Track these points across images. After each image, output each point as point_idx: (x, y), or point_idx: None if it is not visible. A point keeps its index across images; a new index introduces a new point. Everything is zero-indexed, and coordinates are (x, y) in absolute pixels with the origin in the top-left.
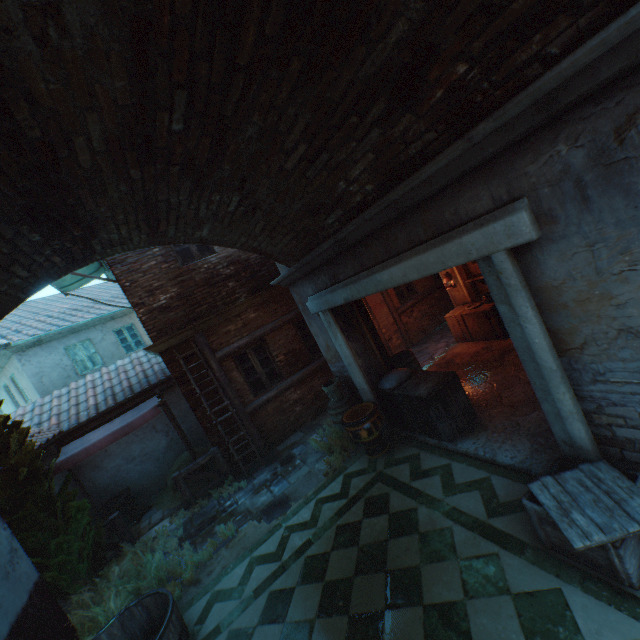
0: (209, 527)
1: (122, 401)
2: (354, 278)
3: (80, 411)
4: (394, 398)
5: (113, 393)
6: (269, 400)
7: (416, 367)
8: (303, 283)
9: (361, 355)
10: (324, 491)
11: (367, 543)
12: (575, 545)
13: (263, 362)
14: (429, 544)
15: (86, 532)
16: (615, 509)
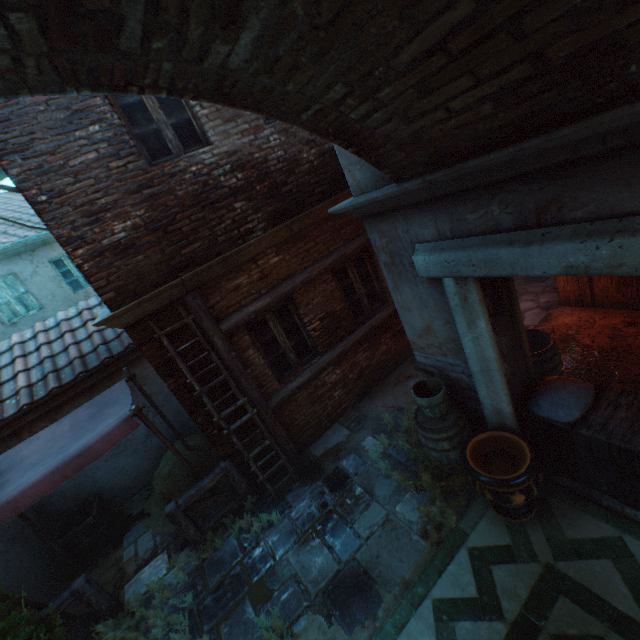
0: (236, 602)
1: (71, 382)
2: None
3: (5, 398)
4: (570, 437)
5: (55, 368)
6: (300, 387)
7: (559, 362)
8: (413, 215)
9: (506, 356)
10: (441, 583)
11: None
12: None
13: (290, 332)
14: None
15: None
16: None
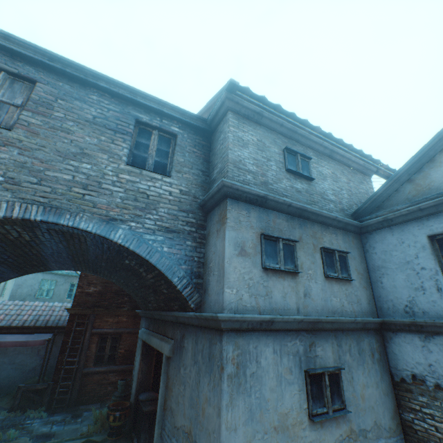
0: (8, 428)
1: (38, 326)
2: (151, 332)
3: (17, 319)
4: (139, 406)
5: (38, 319)
6: (99, 372)
7: None
8: (144, 319)
9: (143, 372)
10: (71, 441)
11: None
12: None
13: (112, 347)
14: None
15: None
16: None
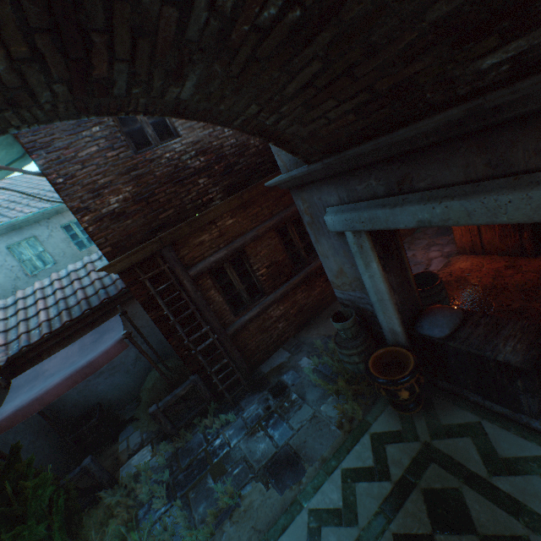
0: (200, 477)
1: (79, 317)
2: (459, 189)
3: (31, 329)
4: (443, 349)
5: (67, 307)
6: (251, 320)
7: (445, 296)
8: (322, 187)
9: (396, 289)
10: (349, 458)
11: None
12: None
13: (243, 277)
14: None
15: (53, 499)
16: None
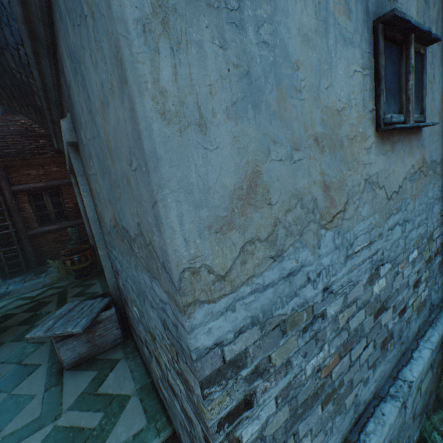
0: None
1: None
2: None
3: None
4: None
5: None
6: (50, 231)
7: None
8: None
9: None
10: (28, 294)
11: (3, 326)
12: (27, 335)
13: (55, 204)
14: (27, 332)
15: None
16: (71, 321)
